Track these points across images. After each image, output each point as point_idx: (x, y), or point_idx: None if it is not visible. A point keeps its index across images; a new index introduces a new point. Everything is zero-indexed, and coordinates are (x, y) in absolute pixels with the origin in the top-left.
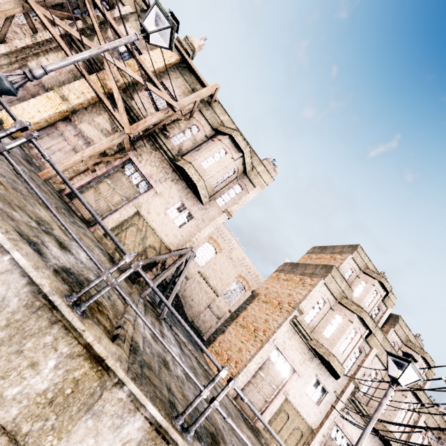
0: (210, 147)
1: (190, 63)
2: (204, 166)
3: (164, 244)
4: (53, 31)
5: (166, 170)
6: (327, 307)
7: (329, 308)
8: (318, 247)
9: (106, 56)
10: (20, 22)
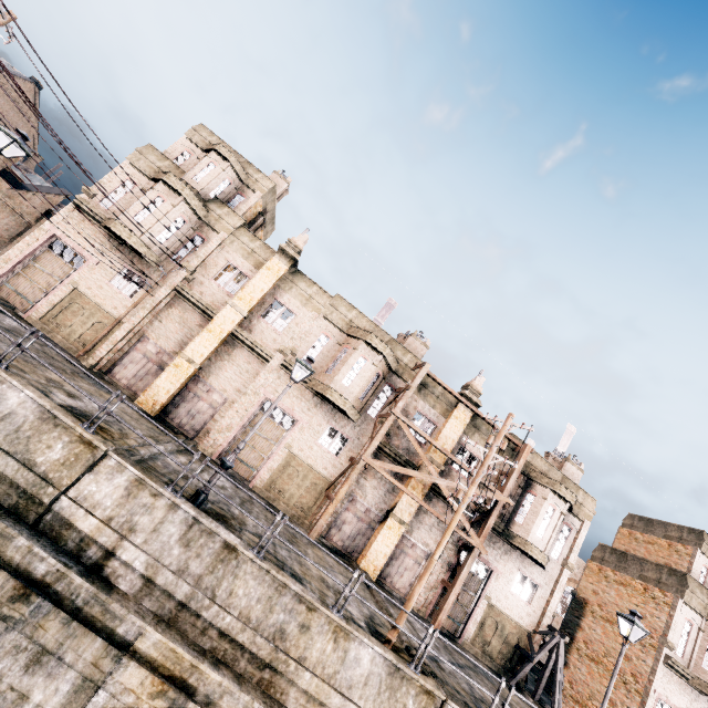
0: (539, 512)
1: (487, 420)
2: (539, 535)
3: (521, 627)
4: (399, 485)
5: (497, 544)
6: (695, 629)
7: (697, 629)
8: (638, 517)
9: (440, 481)
10: (333, 452)
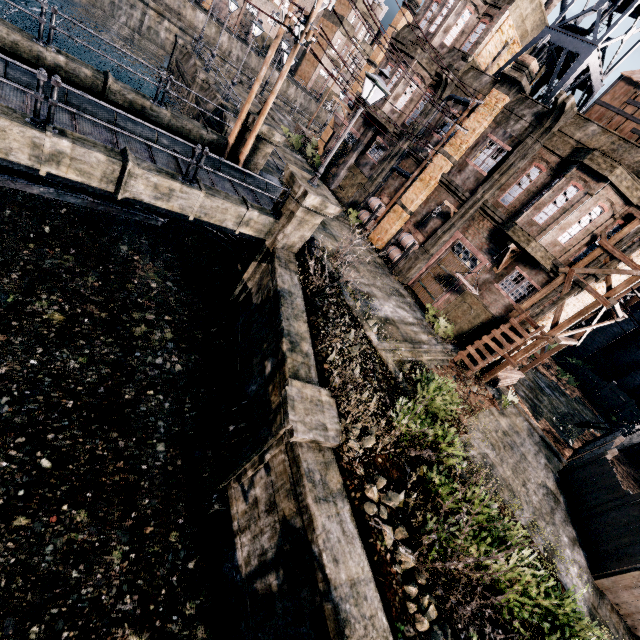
0: None
1: None
2: None
3: (271, 38)
4: None
5: None
6: (342, 43)
7: (343, 43)
8: None
9: None
10: None
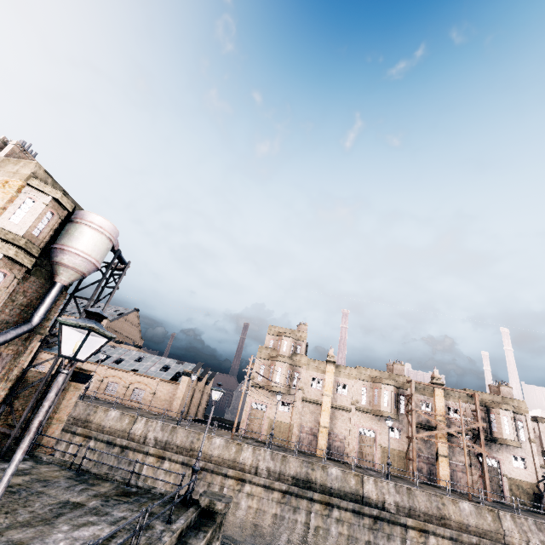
0: (500, 422)
1: (451, 389)
2: (507, 432)
3: (530, 483)
4: (434, 440)
5: (492, 446)
6: None
7: None
8: None
9: (449, 430)
10: (397, 438)
